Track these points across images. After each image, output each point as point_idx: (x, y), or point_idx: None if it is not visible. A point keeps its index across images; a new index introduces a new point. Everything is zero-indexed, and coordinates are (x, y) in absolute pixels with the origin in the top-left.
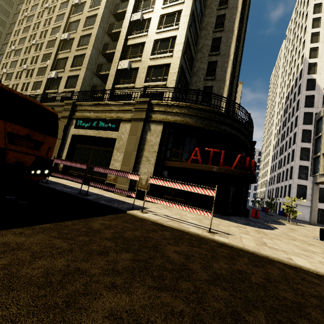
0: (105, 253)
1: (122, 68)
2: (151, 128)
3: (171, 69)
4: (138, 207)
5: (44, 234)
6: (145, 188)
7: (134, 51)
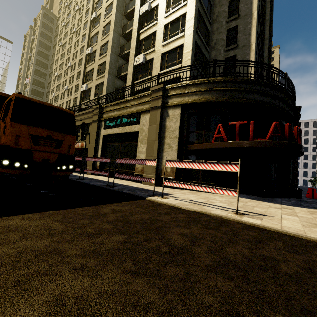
0: (96, 235)
1: (138, 63)
2: (169, 114)
3: (185, 49)
4: (161, 194)
5: (49, 218)
6: (171, 175)
7: (147, 44)
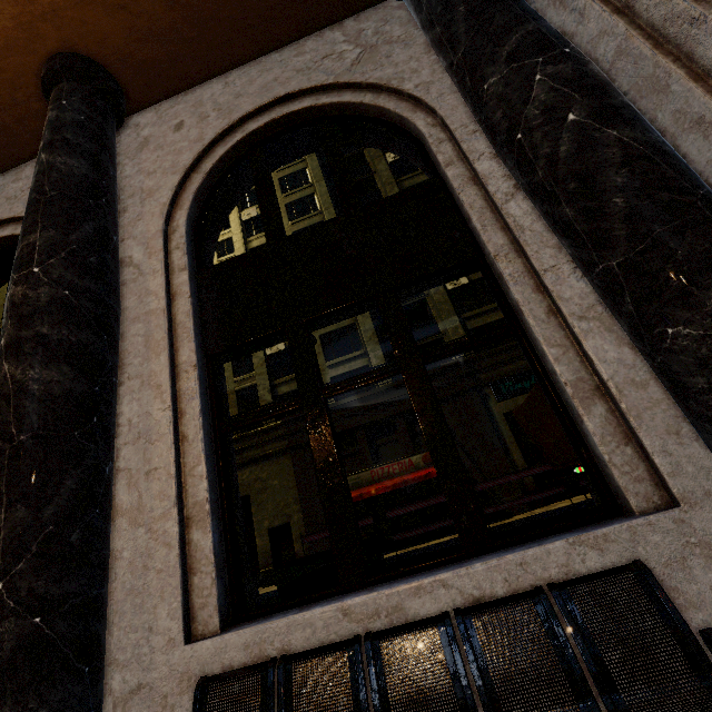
0: None
1: (459, 285)
2: None
3: None
4: None
5: None
6: None
7: None
